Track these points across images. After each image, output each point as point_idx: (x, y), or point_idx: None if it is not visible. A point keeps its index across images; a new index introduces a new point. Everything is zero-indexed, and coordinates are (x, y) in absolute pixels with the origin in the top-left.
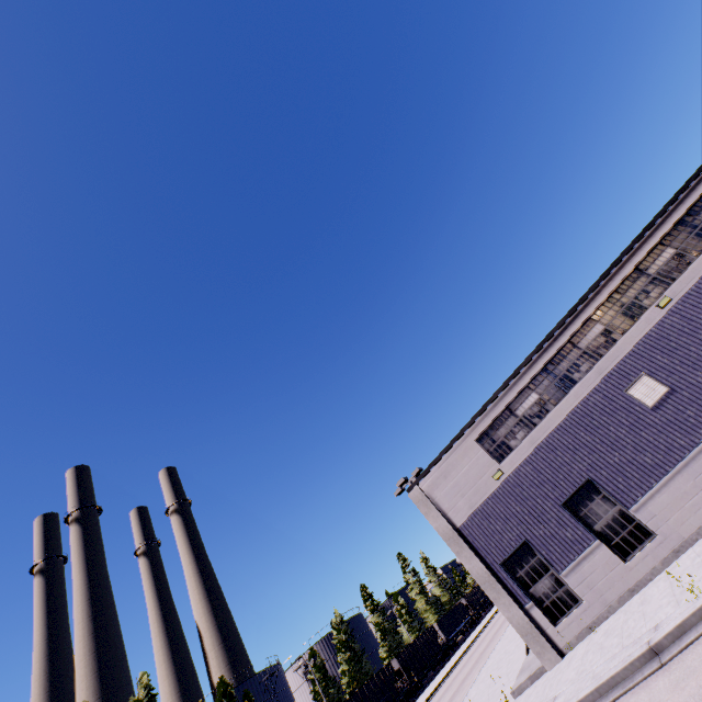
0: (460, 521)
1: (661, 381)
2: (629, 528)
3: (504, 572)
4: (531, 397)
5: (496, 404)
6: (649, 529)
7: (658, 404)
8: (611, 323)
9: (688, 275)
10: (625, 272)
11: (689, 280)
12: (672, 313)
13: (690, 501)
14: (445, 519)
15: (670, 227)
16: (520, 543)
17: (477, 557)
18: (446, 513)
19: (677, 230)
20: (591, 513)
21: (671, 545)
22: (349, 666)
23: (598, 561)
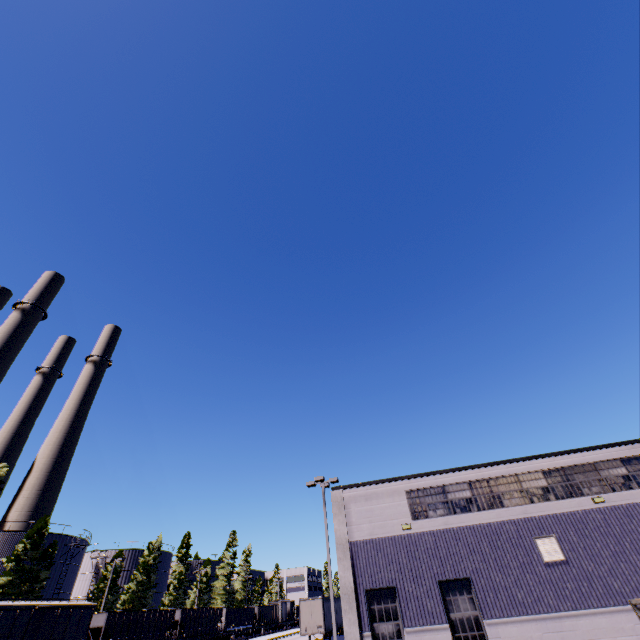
0: (356, 537)
1: (563, 550)
2: (475, 632)
3: (364, 596)
4: (465, 492)
5: (437, 478)
6: None
7: (551, 563)
8: (554, 485)
9: (625, 495)
10: (585, 460)
11: (624, 498)
12: (600, 511)
13: None
14: (347, 528)
15: (634, 455)
16: (390, 585)
17: (352, 572)
18: (350, 525)
19: (636, 460)
20: (455, 603)
21: None
22: (137, 588)
23: (438, 639)
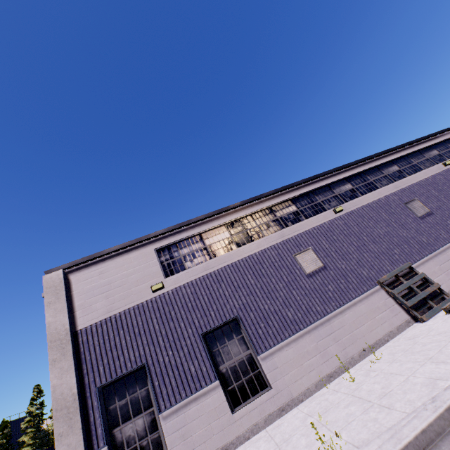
0: (85, 324)
1: (320, 258)
2: (250, 375)
3: (97, 398)
4: (224, 234)
5: (193, 227)
6: (268, 380)
7: (313, 273)
8: (302, 209)
9: (355, 202)
10: (323, 183)
11: (355, 204)
12: (341, 218)
13: (308, 361)
14: (69, 316)
15: (354, 174)
16: (137, 366)
17: (76, 372)
18: (75, 311)
19: (356, 178)
20: (224, 352)
21: (280, 402)
22: None
23: (208, 405)
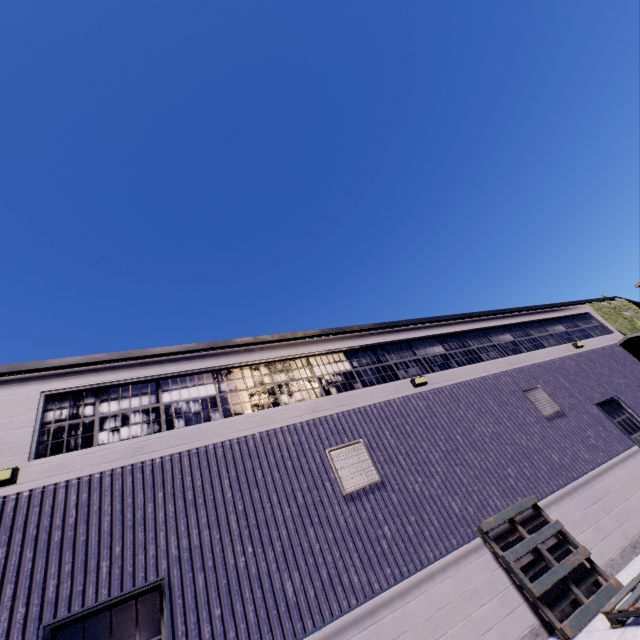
0: None
1: (377, 464)
2: None
3: None
4: (205, 388)
5: (147, 363)
6: None
7: (357, 493)
8: (361, 369)
9: (448, 374)
10: (400, 337)
11: (448, 378)
12: (422, 397)
13: None
14: None
15: (449, 333)
16: None
17: None
18: None
19: (452, 339)
20: None
21: None
22: None
23: None
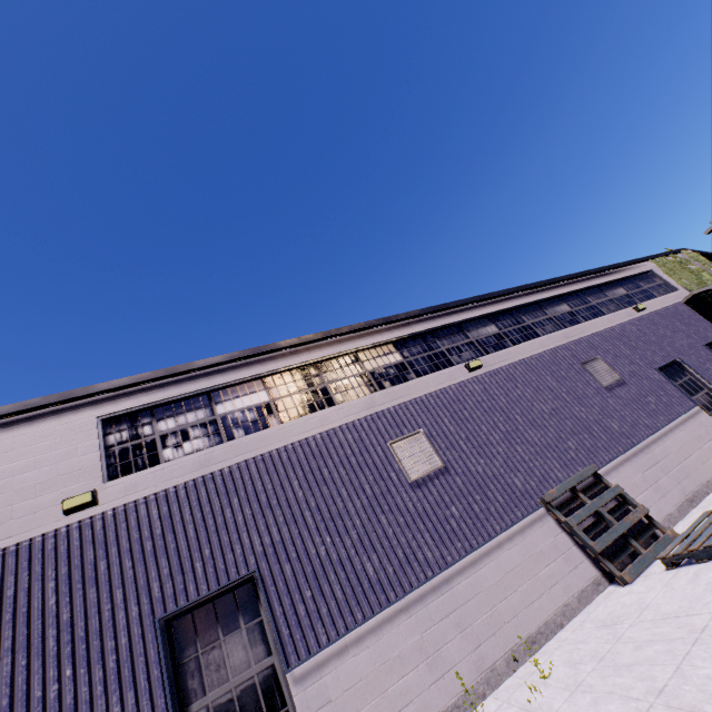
0: None
1: (439, 451)
2: None
3: None
4: (257, 396)
5: (195, 377)
6: None
7: (423, 480)
8: (413, 359)
9: (503, 355)
10: (450, 320)
11: (503, 359)
12: (478, 381)
13: (401, 681)
14: None
15: (501, 310)
16: None
17: None
18: None
19: (505, 317)
20: (210, 663)
21: None
22: None
23: None
